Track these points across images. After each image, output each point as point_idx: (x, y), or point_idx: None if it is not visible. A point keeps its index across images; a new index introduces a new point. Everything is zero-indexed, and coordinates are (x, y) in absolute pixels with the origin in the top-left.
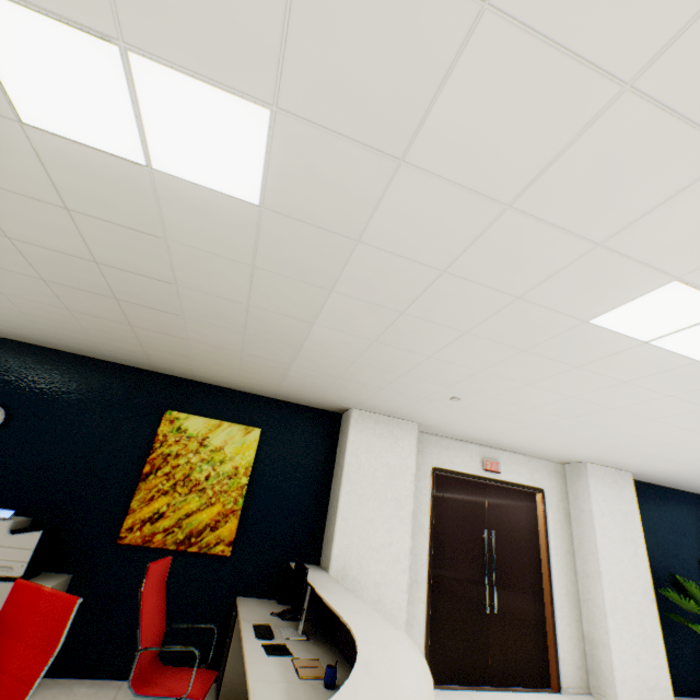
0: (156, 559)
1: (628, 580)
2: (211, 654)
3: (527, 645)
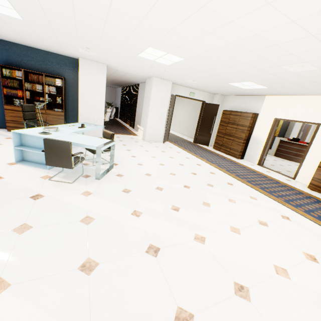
0: None
1: None
2: None
3: None
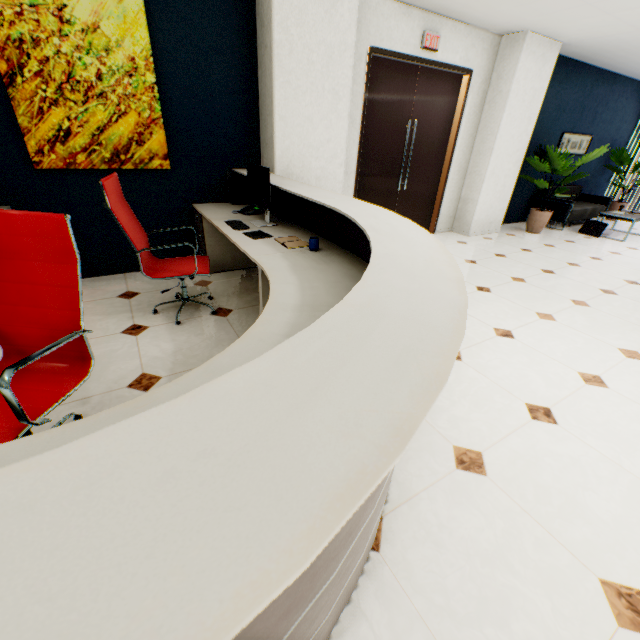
0: (93, 182)
1: (510, 154)
2: (197, 247)
3: (421, 210)
